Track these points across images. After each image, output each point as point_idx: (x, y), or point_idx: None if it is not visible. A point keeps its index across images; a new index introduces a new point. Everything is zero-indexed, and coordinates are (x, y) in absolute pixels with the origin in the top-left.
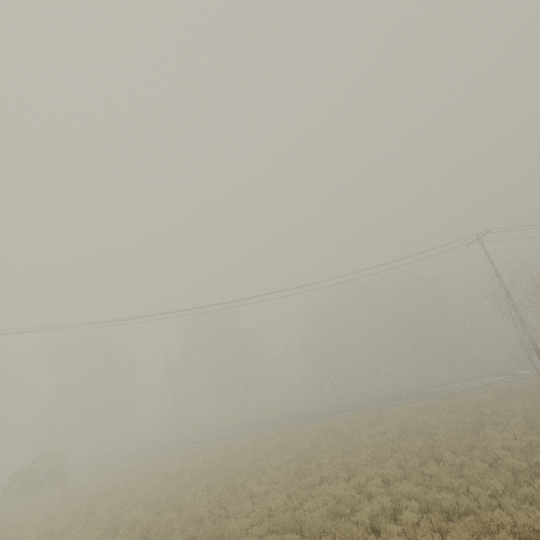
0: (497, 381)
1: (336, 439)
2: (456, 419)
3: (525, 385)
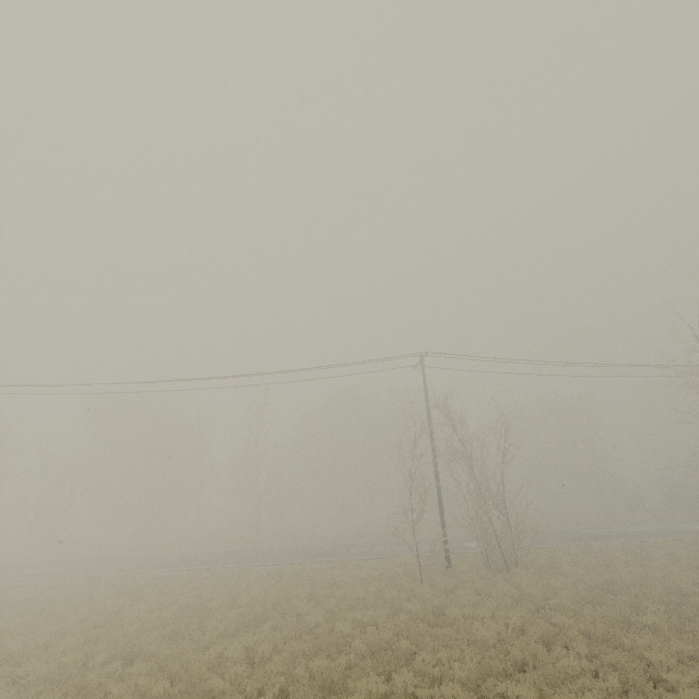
0: (427, 552)
1: (112, 604)
2: (276, 600)
3: (431, 563)
